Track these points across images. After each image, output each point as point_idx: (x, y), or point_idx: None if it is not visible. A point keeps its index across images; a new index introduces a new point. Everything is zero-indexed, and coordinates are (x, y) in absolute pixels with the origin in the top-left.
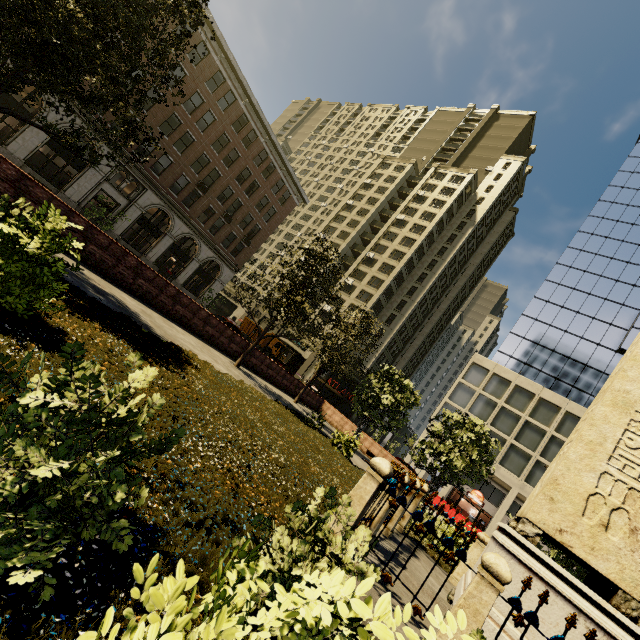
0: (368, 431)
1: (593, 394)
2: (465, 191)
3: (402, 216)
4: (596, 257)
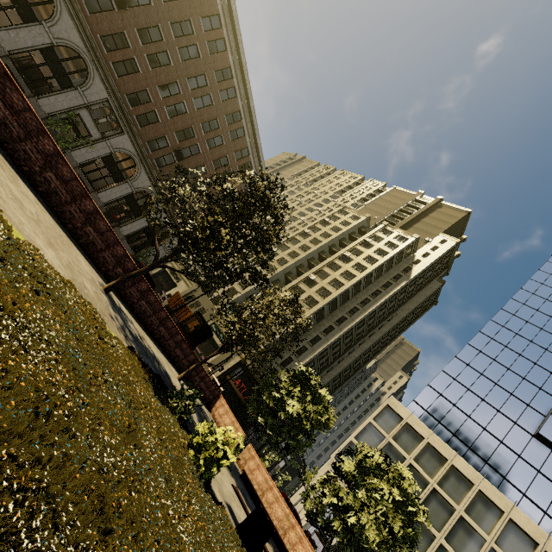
0: (261, 452)
1: (507, 478)
2: (406, 249)
3: (348, 253)
4: (516, 336)
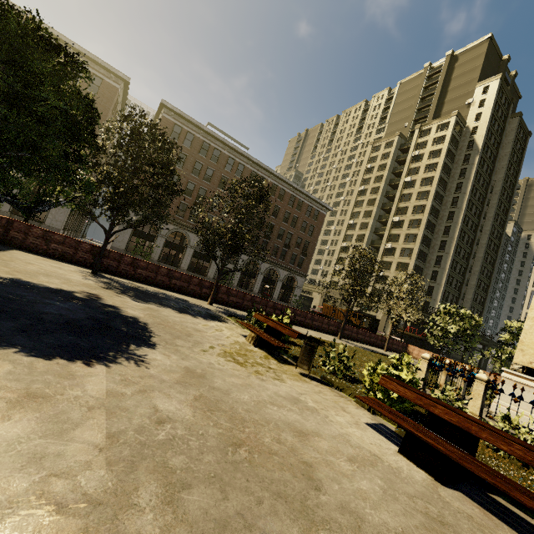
0: (465, 361)
1: None
2: (455, 132)
3: (408, 178)
4: None
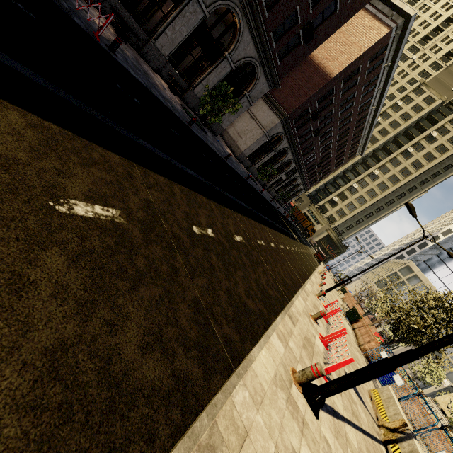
0: None
1: None
2: None
3: (411, 150)
4: None
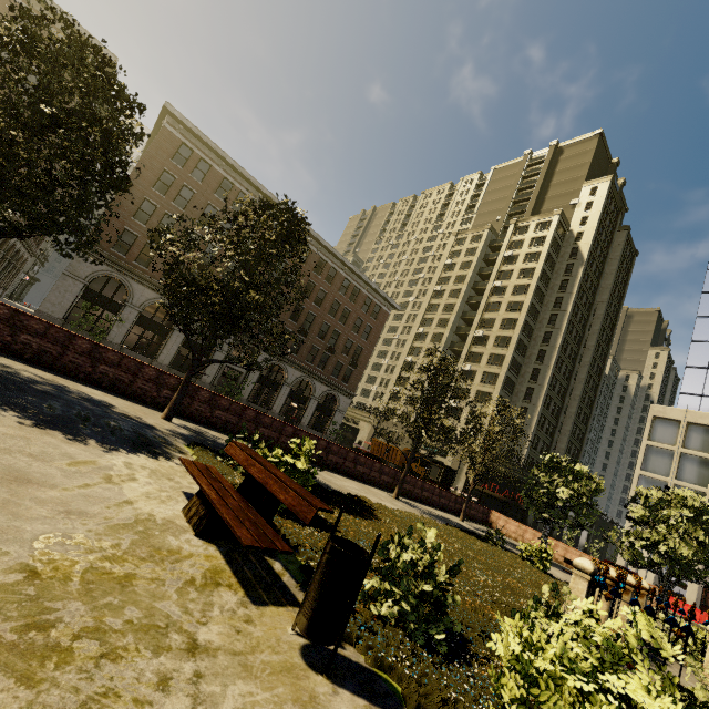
0: (554, 535)
1: None
2: (557, 234)
3: (498, 283)
4: None
